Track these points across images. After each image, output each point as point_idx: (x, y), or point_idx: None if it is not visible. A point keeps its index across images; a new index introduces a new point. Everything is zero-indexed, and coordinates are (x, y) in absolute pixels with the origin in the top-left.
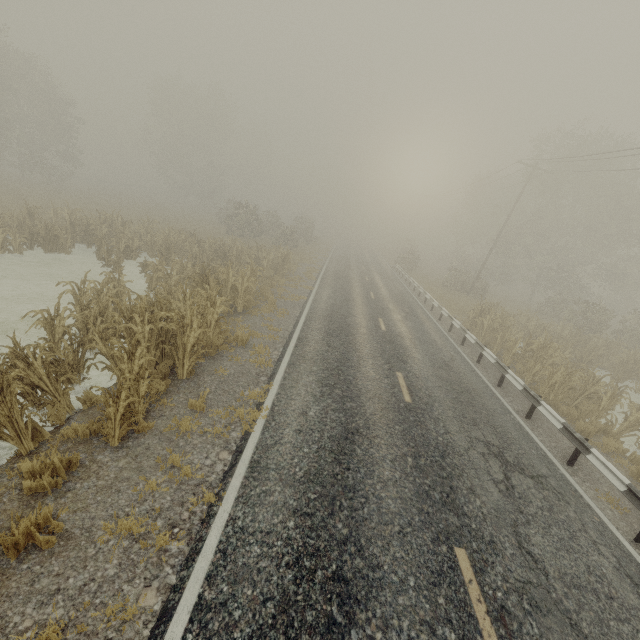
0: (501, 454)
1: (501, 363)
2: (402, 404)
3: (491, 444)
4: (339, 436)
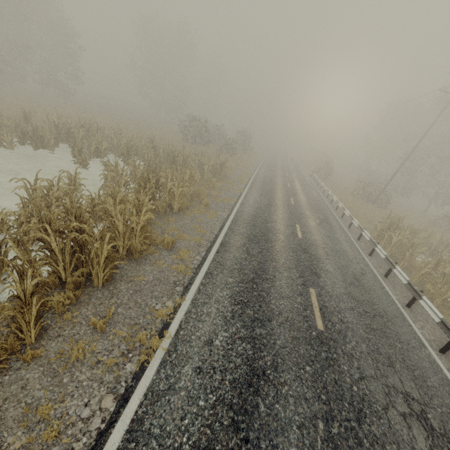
0: (424, 415)
1: (414, 287)
2: (314, 332)
3: (411, 397)
4: (242, 380)
